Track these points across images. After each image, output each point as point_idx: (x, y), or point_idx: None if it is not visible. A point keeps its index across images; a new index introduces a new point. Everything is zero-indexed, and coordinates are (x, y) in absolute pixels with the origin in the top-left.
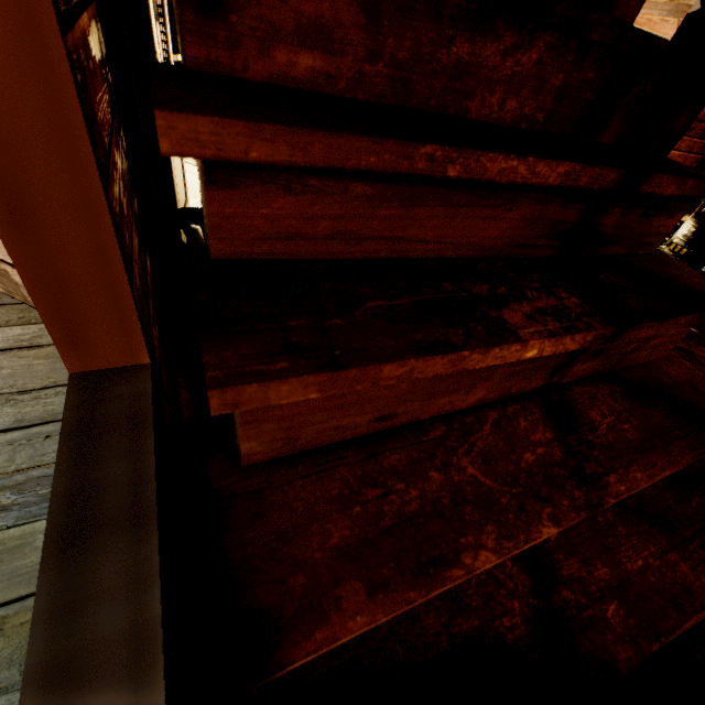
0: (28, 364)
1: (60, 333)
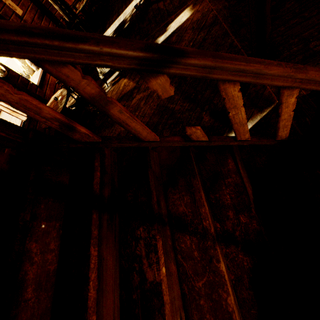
0: None
1: None
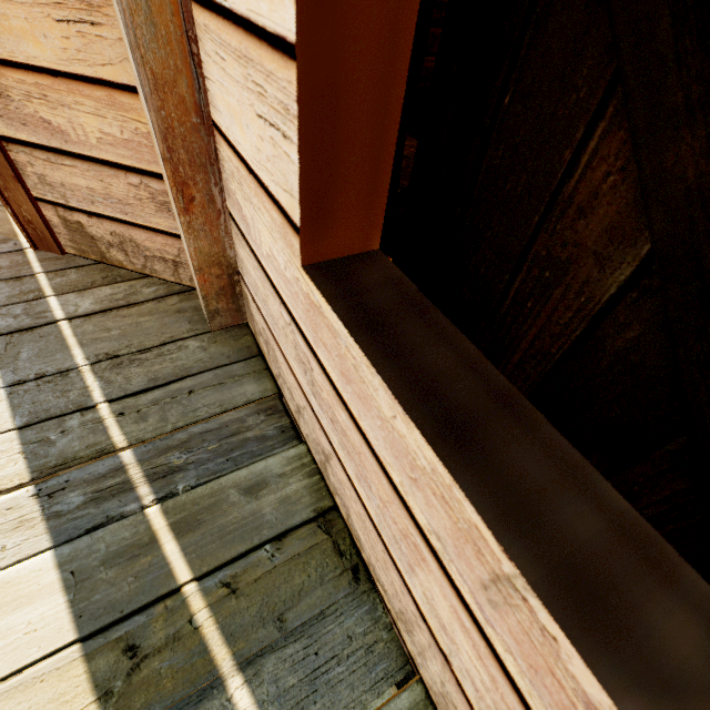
0: (134, 322)
1: (309, 197)
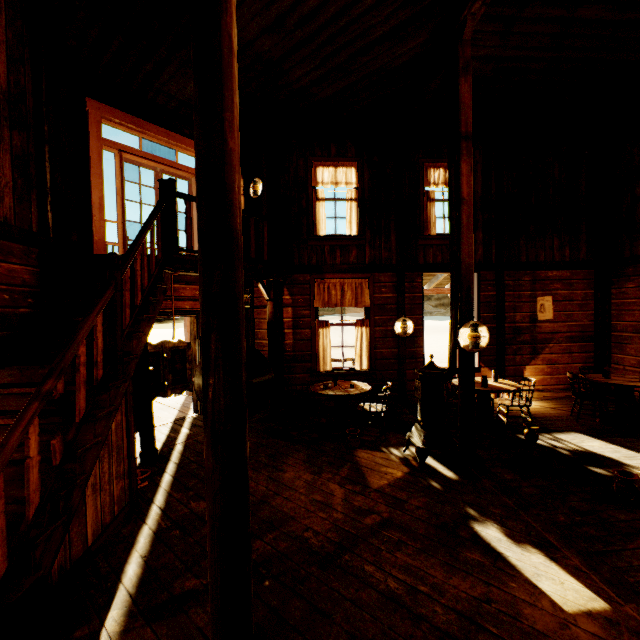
0: None
1: None
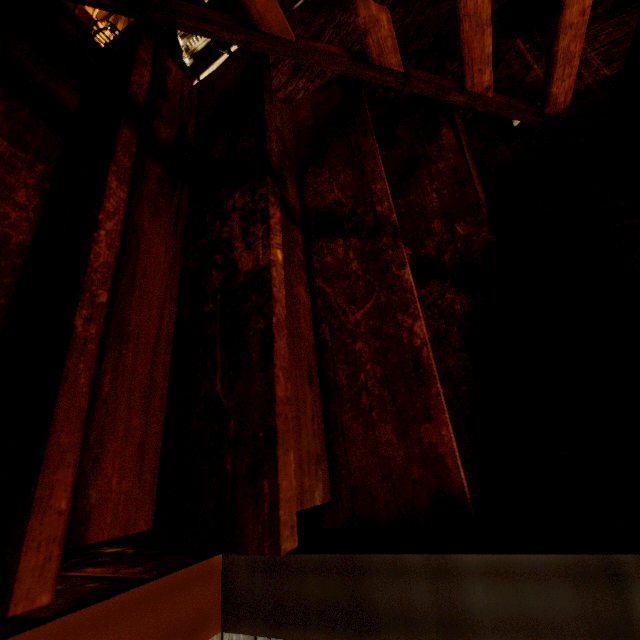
0: None
1: None
